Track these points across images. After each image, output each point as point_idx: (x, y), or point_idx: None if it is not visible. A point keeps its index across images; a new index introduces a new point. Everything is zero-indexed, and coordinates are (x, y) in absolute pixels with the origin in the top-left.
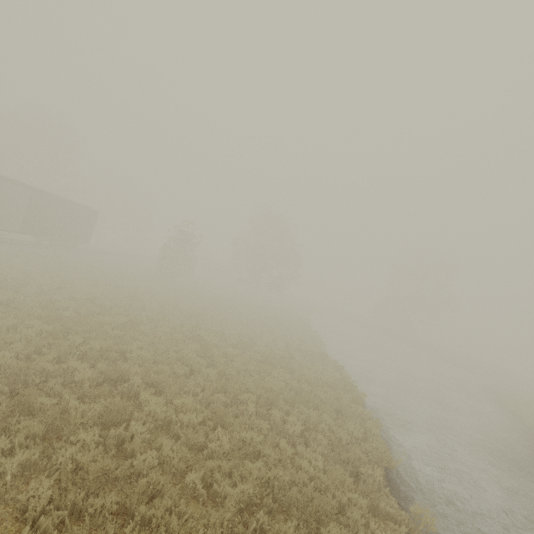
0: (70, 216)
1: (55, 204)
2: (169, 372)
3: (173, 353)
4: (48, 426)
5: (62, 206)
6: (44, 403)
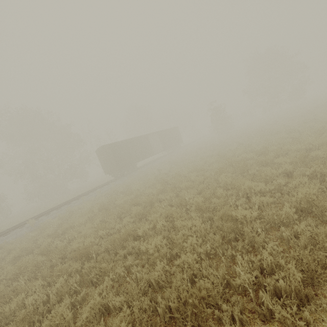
0: (171, 135)
1: (164, 133)
2: (284, 142)
3: (275, 139)
4: (259, 166)
5: (167, 132)
6: (249, 163)
